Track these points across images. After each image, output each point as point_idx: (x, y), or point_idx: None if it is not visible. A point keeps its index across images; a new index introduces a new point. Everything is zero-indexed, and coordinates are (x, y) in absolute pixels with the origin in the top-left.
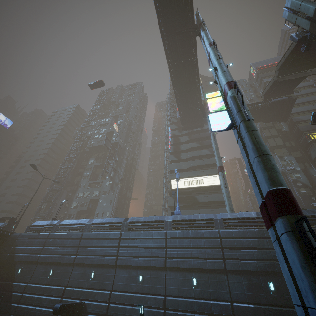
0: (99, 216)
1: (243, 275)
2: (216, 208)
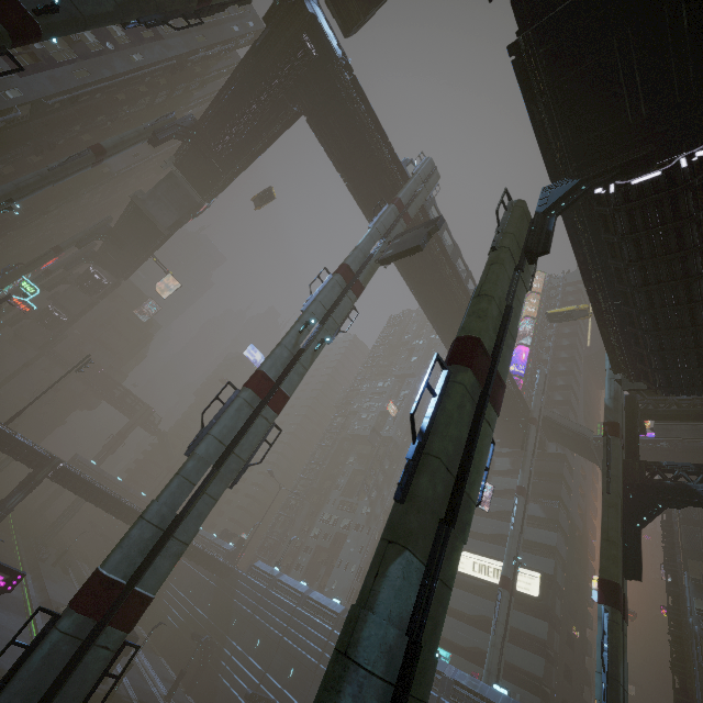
0: (342, 567)
1: None
2: (522, 643)
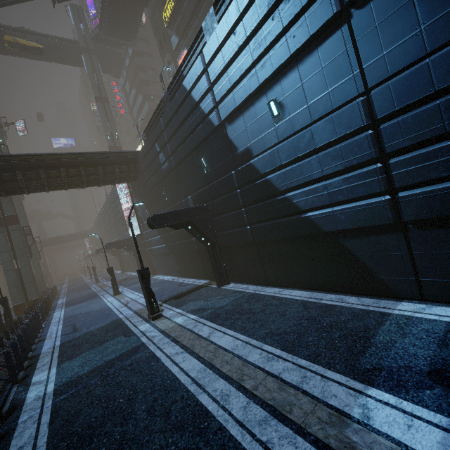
0: None
1: (114, 227)
2: None
